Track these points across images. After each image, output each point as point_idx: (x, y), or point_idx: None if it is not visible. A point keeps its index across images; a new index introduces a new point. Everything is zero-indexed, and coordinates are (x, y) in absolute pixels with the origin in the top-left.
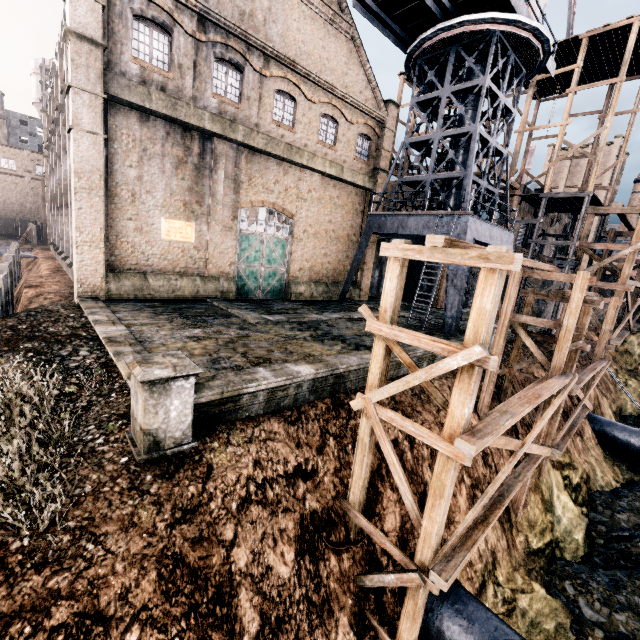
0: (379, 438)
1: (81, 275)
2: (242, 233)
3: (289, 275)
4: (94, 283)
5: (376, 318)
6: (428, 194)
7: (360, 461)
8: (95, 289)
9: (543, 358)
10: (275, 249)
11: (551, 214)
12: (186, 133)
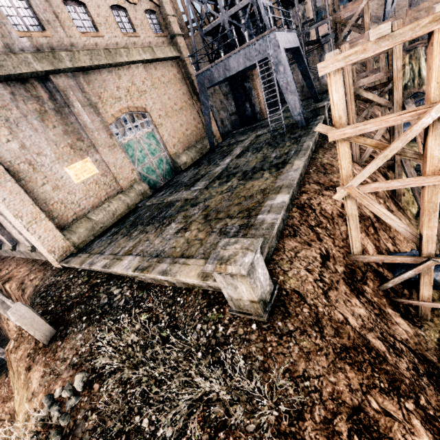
0: (367, 205)
1: (48, 247)
2: (123, 144)
3: (170, 155)
4: (61, 246)
5: (334, 128)
6: (234, 32)
7: (354, 227)
8: (65, 249)
9: (385, 101)
10: (150, 142)
11: (294, 8)
12: (26, 85)
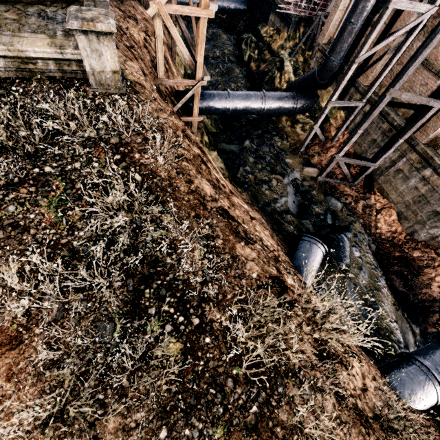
0: (170, 28)
1: None
2: None
3: None
4: None
5: None
6: None
7: (161, 50)
8: None
9: None
10: None
11: None
12: None
